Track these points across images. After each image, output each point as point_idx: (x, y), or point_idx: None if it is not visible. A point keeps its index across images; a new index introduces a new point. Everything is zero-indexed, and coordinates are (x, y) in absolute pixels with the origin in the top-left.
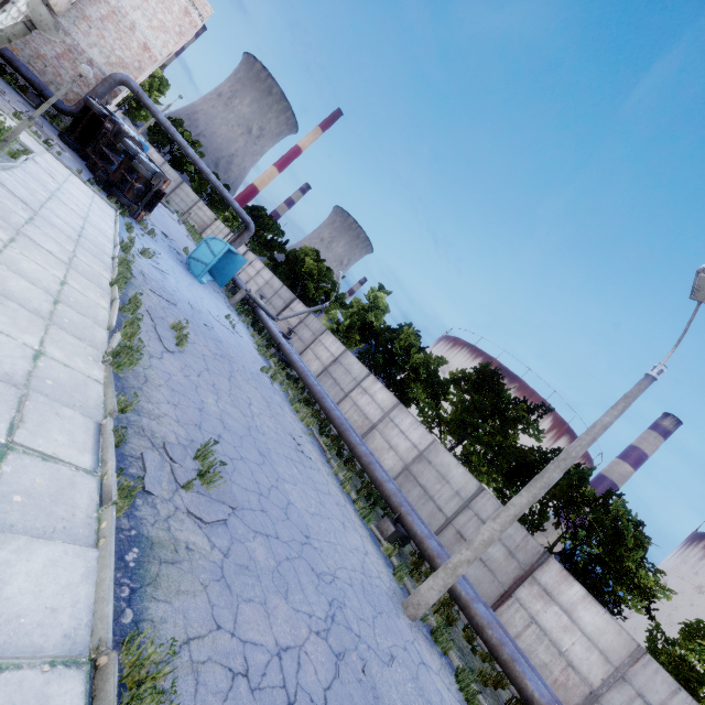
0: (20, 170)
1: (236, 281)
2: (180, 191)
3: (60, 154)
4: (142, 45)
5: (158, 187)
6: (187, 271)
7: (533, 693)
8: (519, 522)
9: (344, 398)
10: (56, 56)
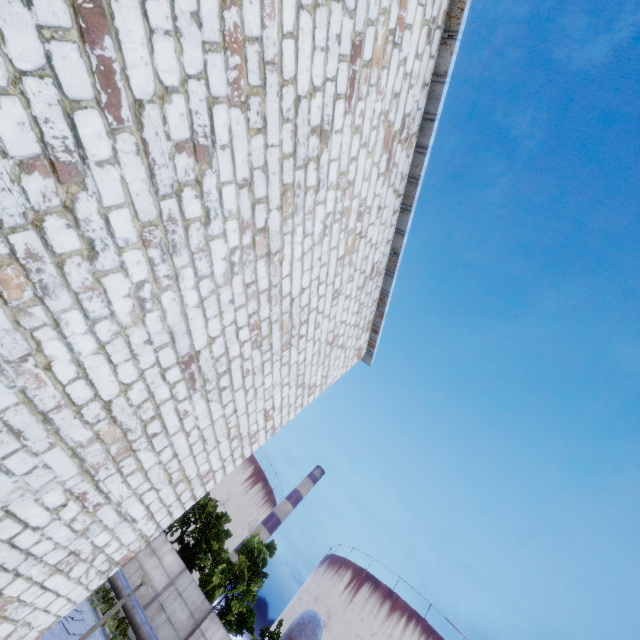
0: None
1: None
2: None
3: None
4: None
5: None
6: None
7: (119, 585)
8: None
9: None
10: None
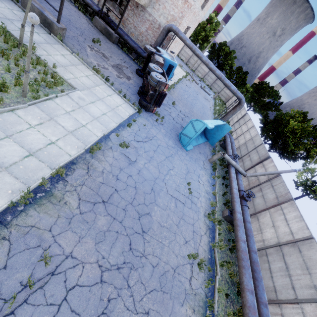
0: (32, 107)
1: (225, 139)
2: (217, 81)
3: (112, 83)
4: (183, 1)
5: (161, 91)
6: (178, 142)
7: None
8: None
9: (292, 302)
10: (146, 30)
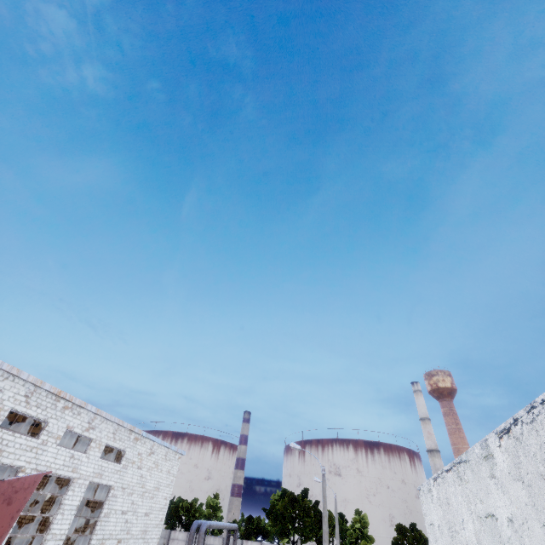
0: None
1: None
2: None
3: None
4: None
5: None
6: None
7: None
8: (169, 528)
9: None
10: None
